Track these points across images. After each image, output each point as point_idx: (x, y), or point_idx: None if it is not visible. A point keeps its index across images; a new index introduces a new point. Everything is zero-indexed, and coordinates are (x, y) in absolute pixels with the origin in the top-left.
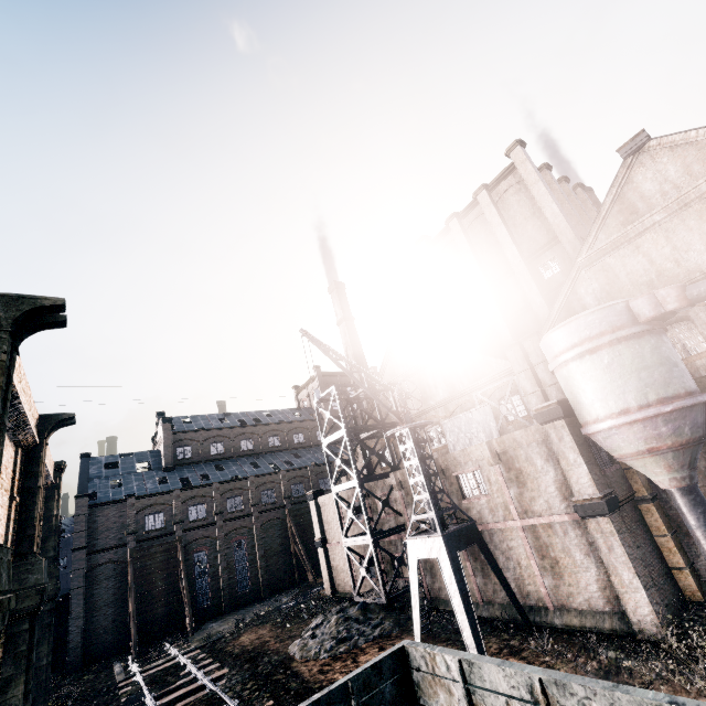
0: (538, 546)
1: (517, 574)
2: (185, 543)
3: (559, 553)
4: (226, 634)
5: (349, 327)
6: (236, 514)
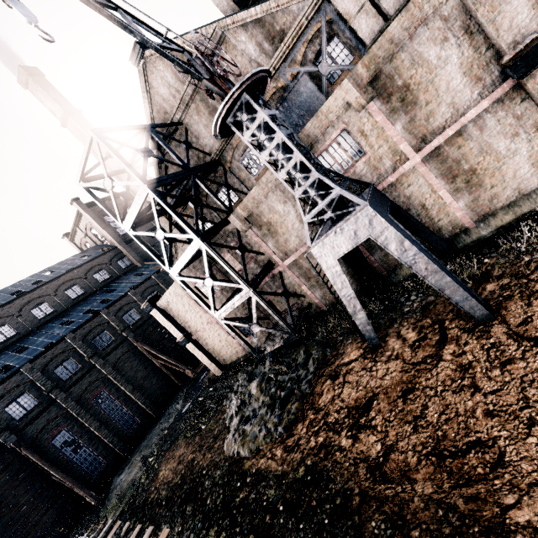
0: (447, 170)
1: (423, 218)
2: (30, 442)
3: (476, 158)
4: (141, 482)
5: (79, 122)
6: (76, 377)
